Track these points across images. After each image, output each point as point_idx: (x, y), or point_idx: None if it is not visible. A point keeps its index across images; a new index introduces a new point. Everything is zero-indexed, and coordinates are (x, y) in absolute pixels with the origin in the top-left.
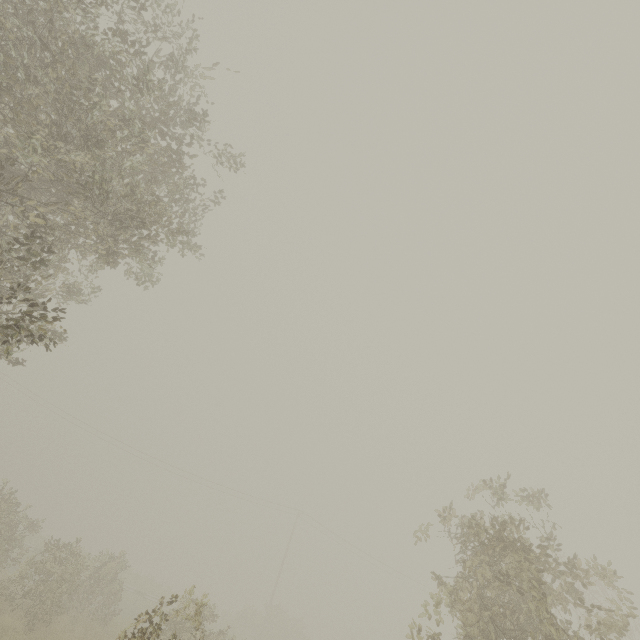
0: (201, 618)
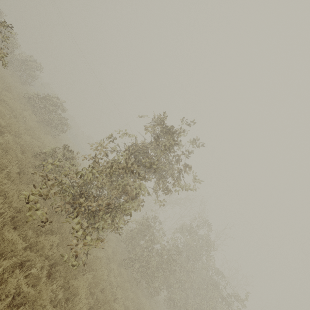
0: (58, 106)
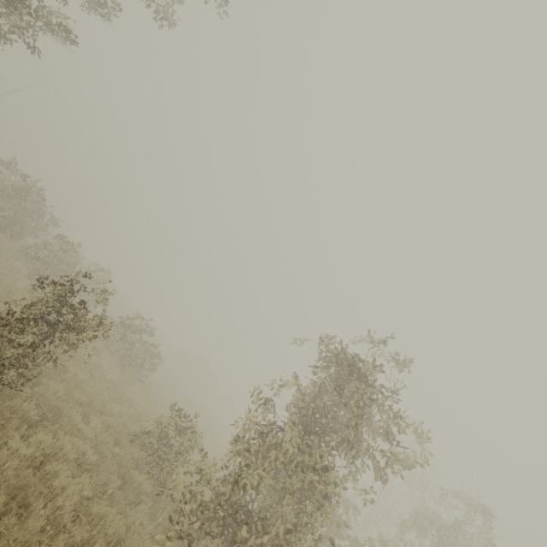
0: (143, 330)
